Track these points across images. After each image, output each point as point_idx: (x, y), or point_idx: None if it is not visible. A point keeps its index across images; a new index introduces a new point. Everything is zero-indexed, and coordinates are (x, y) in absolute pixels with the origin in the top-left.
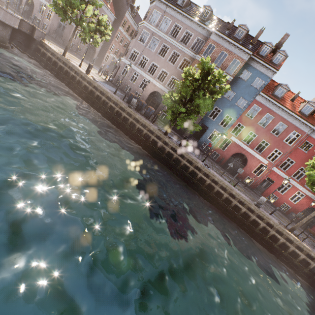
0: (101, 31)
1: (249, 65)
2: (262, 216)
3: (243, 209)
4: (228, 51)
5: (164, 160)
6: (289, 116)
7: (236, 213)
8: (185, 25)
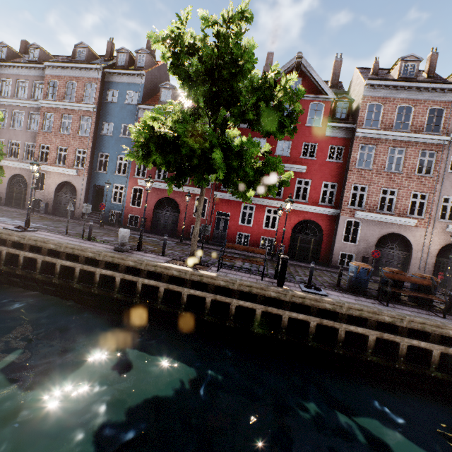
0: None
1: (110, 82)
2: (112, 262)
3: (76, 266)
4: (75, 78)
5: None
6: None
7: (71, 282)
8: (14, 76)
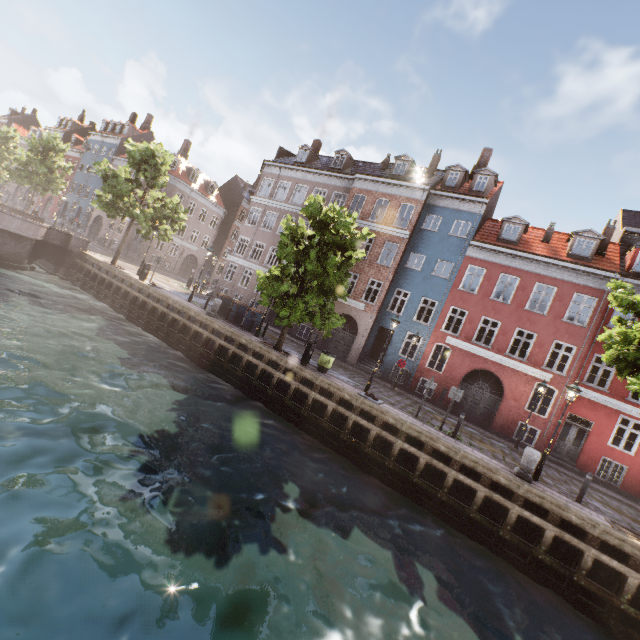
0: (168, 216)
1: (432, 205)
2: (539, 504)
3: (480, 489)
4: (388, 196)
5: (276, 401)
6: (550, 268)
7: (467, 508)
8: (312, 183)
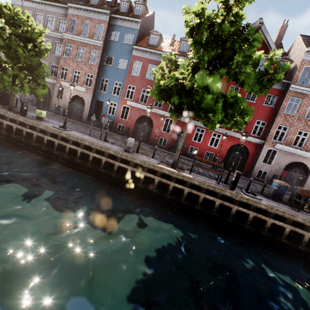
0: None
1: (114, 25)
2: (126, 159)
3: (103, 158)
4: (89, 19)
5: (11, 138)
6: None
7: (98, 168)
8: (44, 12)
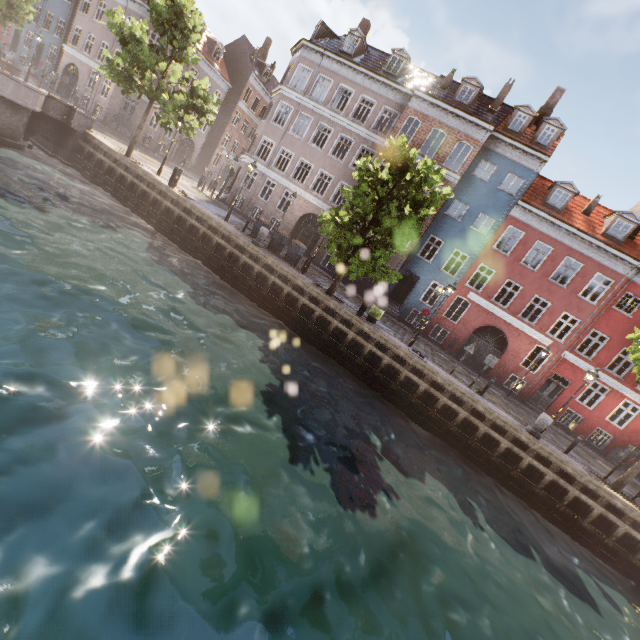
0: (198, 107)
1: (490, 150)
2: (546, 457)
3: (504, 443)
4: (446, 128)
5: (329, 346)
6: (584, 245)
7: (489, 453)
8: (359, 88)
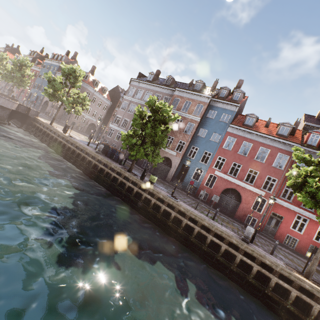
0: (80, 102)
1: (212, 106)
2: (251, 254)
3: (223, 245)
4: (191, 99)
5: (127, 197)
6: (267, 140)
7: (216, 254)
8: (154, 91)
